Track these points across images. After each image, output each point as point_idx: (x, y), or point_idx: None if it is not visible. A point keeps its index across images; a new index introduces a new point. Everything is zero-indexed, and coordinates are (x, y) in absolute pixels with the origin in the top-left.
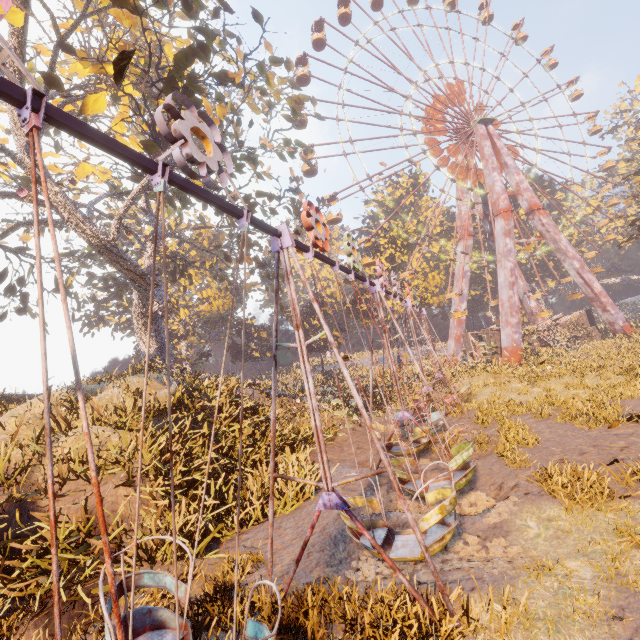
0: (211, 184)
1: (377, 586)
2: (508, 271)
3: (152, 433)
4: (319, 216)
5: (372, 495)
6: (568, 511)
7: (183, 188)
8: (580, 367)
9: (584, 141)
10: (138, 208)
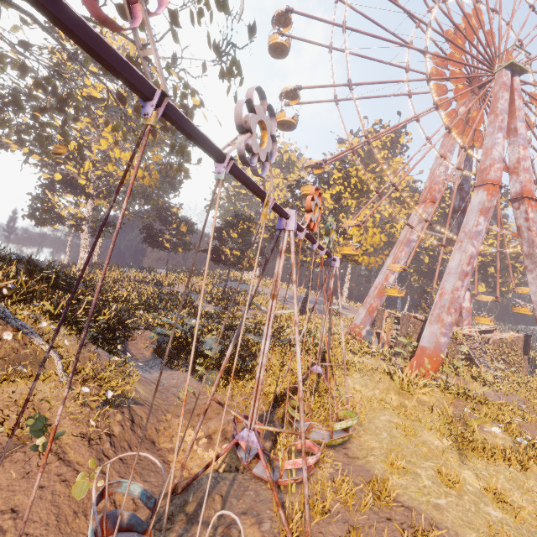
0: None
1: None
2: (467, 256)
3: None
4: None
5: None
6: None
7: None
8: None
9: None
10: None
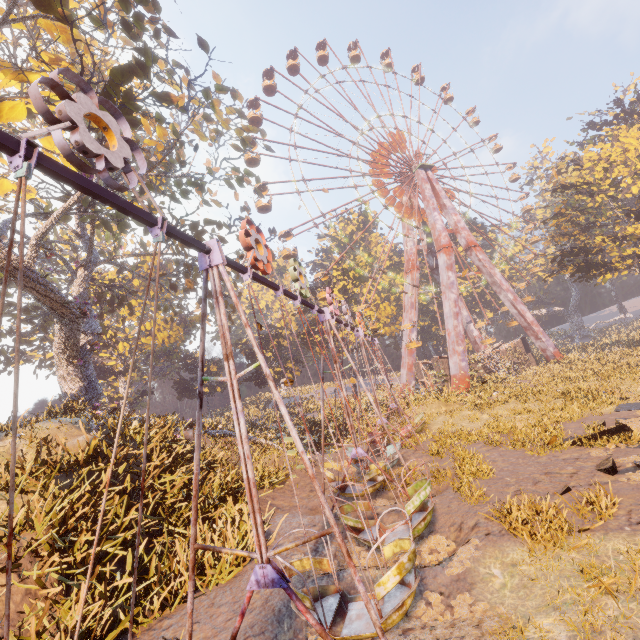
0: (111, 181)
1: None
2: (452, 302)
3: (54, 494)
4: (260, 237)
5: (324, 549)
6: (531, 553)
7: (64, 179)
8: (522, 392)
9: (508, 189)
10: (69, 231)
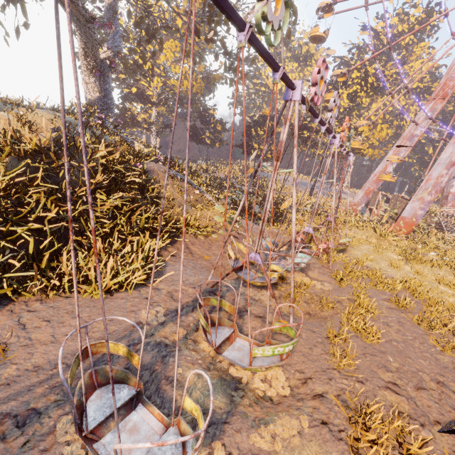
0: None
1: None
2: None
3: None
4: None
5: (185, 314)
6: None
7: None
8: None
9: None
10: None
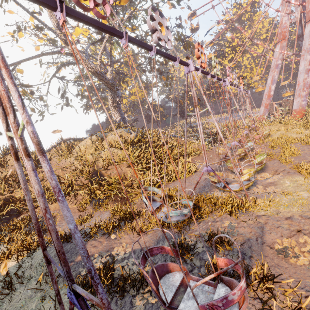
0: (166, 48)
1: (221, 197)
2: (307, 62)
3: (132, 150)
4: (202, 50)
5: None
6: (305, 178)
7: (159, 54)
8: None
9: None
10: None
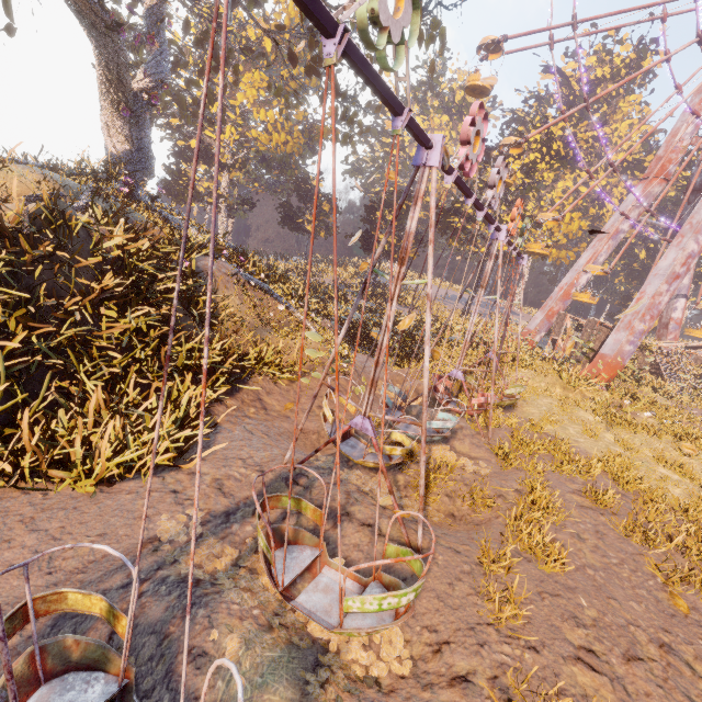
0: None
1: None
2: (684, 255)
3: None
4: None
5: (240, 521)
6: None
7: None
8: (694, 437)
9: None
10: None
